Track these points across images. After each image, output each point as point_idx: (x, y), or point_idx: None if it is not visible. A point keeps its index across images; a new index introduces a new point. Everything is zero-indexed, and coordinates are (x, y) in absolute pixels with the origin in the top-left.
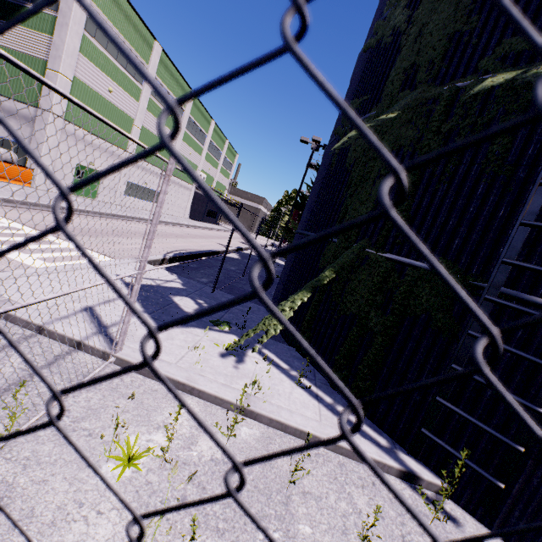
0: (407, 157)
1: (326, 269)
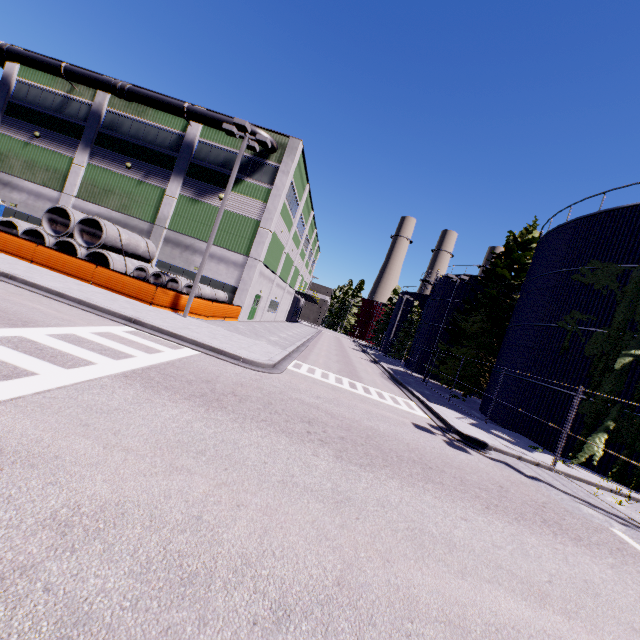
0: (639, 366)
1: (606, 420)
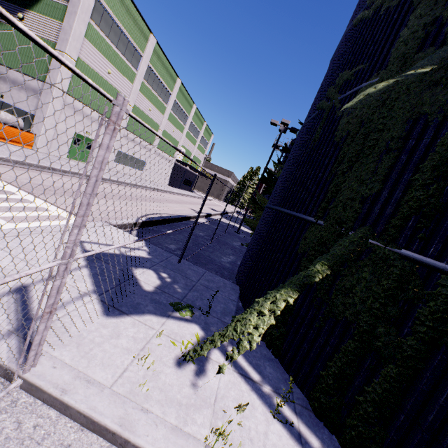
0: (432, 127)
1: (316, 261)
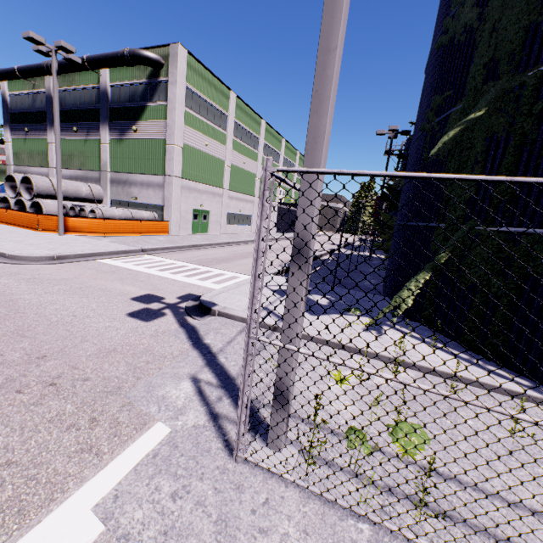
0: (502, 140)
1: (440, 251)
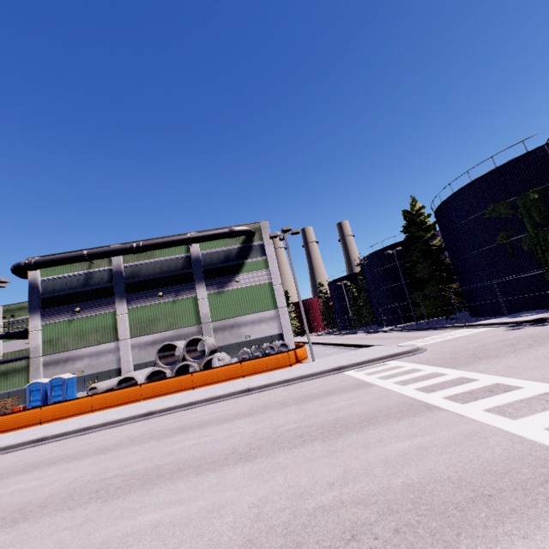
0: None
1: None
